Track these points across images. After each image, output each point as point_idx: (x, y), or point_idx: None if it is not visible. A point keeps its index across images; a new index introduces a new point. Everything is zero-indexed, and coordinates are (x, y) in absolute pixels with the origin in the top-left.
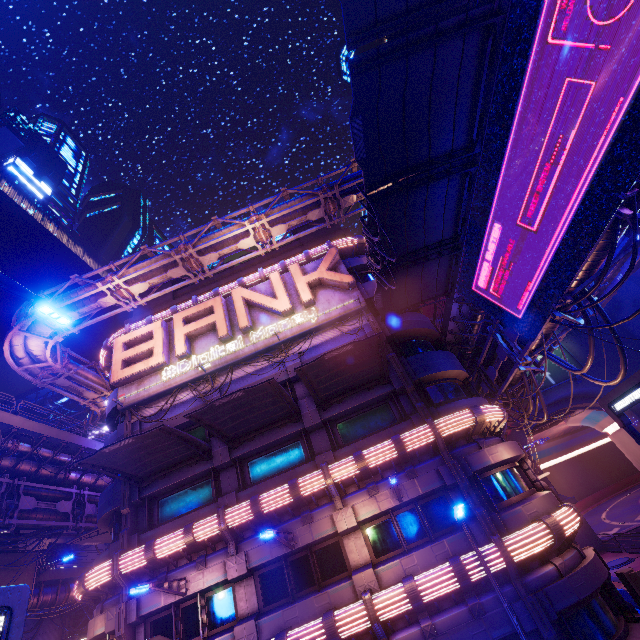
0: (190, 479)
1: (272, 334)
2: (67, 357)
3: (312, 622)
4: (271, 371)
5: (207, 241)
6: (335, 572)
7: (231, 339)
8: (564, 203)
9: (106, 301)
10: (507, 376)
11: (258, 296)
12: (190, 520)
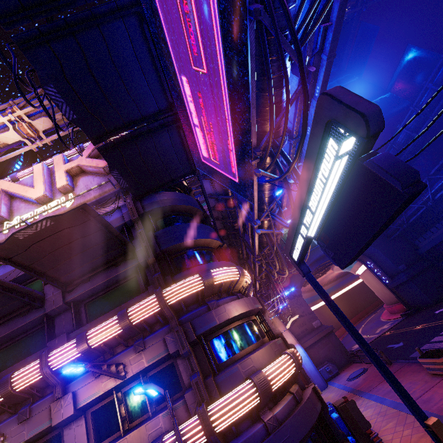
0: None
1: (19, 221)
2: None
3: None
4: None
5: None
6: None
7: None
8: (209, 20)
9: None
10: (254, 240)
11: (16, 186)
12: None
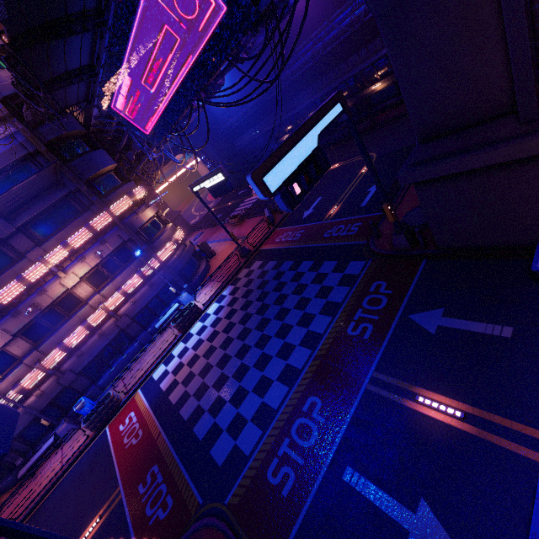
0: None
1: None
2: None
3: (76, 330)
4: None
5: None
6: (75, 306)
7: None
8: (168, 87)
9: None
10: (142, 161)
11: None
12: None
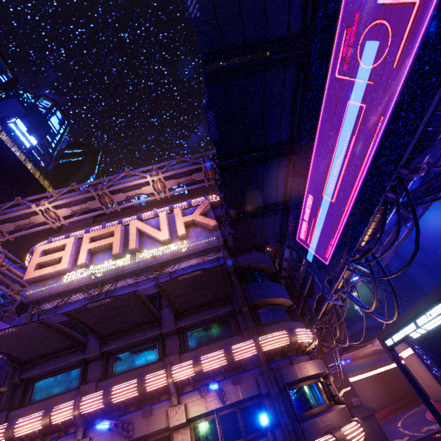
0: (64, 366)
1: (151, 256)
2: (3, 257)
3: None
4: (147, 284)
5: (118, 185)
6: None
7: (122, 257)
8: (351, 185)
9: (37, 218)
10: (321, 307)
11: (147, 227)
12: (54, 403)
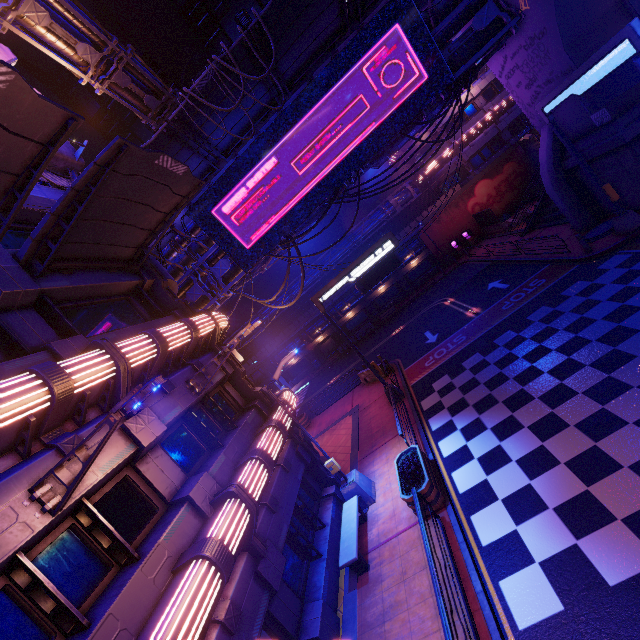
0: None
1: None
2: None
3: (184, 582)
4: None
5: None
6: (135, 528)
7: None
8: (326, 164)
9: None
10: None
11: None
12: None
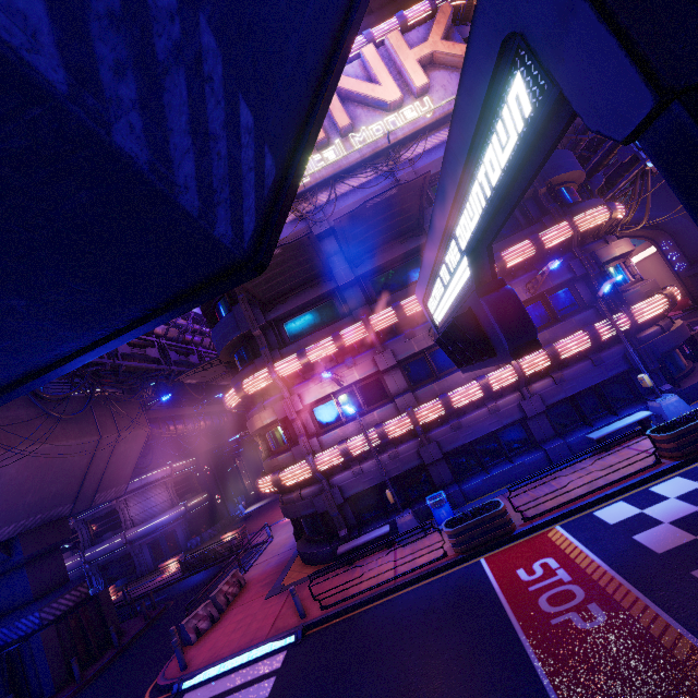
0: (313, 301)
1: (384, 133)
2: None
3: (467, 385)
4: (378, 184)
5: None
6: None
7: (327, 145)
8: None
9: None
10: (621, 180)
11: (353, 82)
12: (328, 333)
